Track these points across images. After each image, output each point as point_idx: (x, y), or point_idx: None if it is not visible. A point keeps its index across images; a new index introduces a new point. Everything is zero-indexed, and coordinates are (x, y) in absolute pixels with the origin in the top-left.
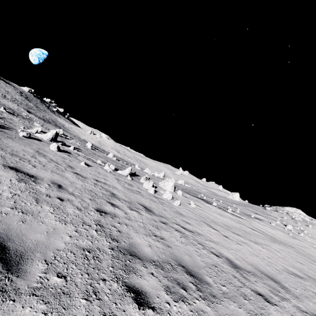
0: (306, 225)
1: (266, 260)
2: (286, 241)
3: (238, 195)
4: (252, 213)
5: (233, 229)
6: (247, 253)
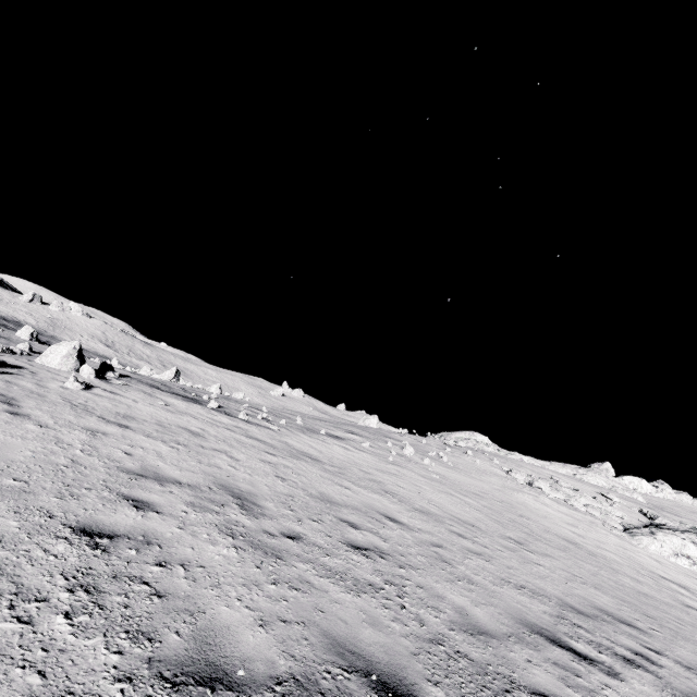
0: (466, 453)
1: (84, 452)
2: (342, 462)
3: (375, 420)
4: (337, 431)
5: (143, 422)
6: (19, 434)
